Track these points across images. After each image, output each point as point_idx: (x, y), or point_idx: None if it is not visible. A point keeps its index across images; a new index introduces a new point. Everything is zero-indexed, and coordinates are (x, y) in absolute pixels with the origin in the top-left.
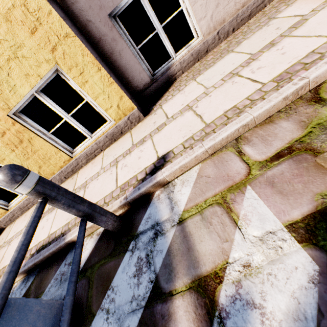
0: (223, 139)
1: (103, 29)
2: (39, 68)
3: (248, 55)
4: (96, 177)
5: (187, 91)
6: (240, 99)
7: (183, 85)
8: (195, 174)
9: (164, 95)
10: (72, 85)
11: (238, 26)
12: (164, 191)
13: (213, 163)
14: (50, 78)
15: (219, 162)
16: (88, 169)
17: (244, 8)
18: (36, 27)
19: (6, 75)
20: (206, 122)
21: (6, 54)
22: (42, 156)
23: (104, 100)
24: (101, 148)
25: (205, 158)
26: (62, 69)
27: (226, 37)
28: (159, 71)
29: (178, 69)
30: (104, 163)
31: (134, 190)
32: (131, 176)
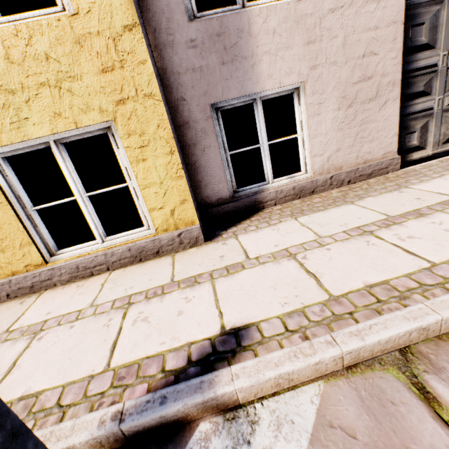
0: (378, 343)
1: (197, 115)
2: (84, 113)
3: (383, 215)
4: (72, 320)
5: (284, 229)
6: (394, 274)
7: (275, 218)
8: (313, 411)
9: (243, 222)
10: (119, 155)
11: (355, 180)
12: (225, 430)
13: (358, 395)
14: (91, 134)
15: (372, 397)
16: (63, 295)
17: (366, 165)
18: (113, 67)
19: (24, 100)
20: (329, 291)
21: (45, 76)
22: None
23: (157, 195)
24: (110, 265)
25: (333, 370)
26: (117, 129)
27: (339, 186)
28: (244, 190)
29: (271, 198)
30: (102, 295)
31: (148, 400)
32: (150, 351)
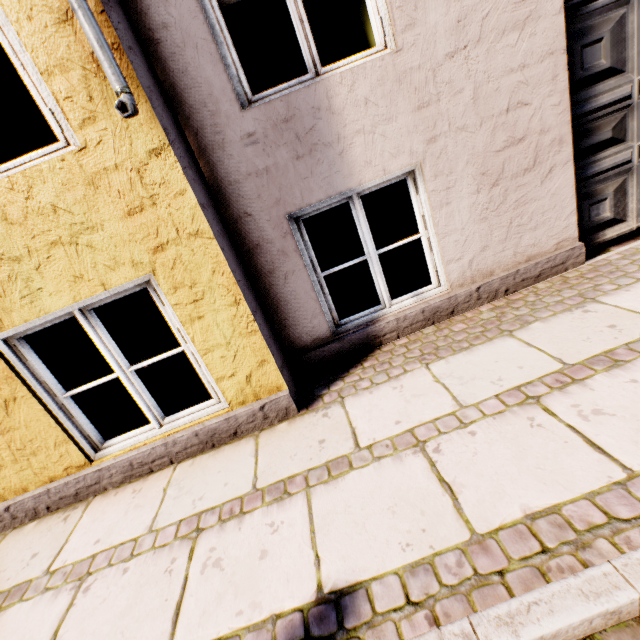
0: (541, 638)
1: (270, 233)
2: (112, 271)
3: (556, 363)
4: (126, 558)
5: (410, 387)
6: (570, 493)
7: (398, 365)
8: None
9: (352, 371)
10: (166, 314)
11: (516, 287)
12: None
13: None
14: (126, 293)
15: None
16: (116, 507)
17: (530, 264)
18: (142, 206)
19: (34, 267)
20: (471, 523)
21: (55, 233)
22: (20, 442)
23: (224, 359)
24: (174, 457)
25: None
26: (159, 283)
27: (492, 298)
28: (351, 321)
29: (391, 329)
30: (164, 511)
31: None
32: (222, 627)
